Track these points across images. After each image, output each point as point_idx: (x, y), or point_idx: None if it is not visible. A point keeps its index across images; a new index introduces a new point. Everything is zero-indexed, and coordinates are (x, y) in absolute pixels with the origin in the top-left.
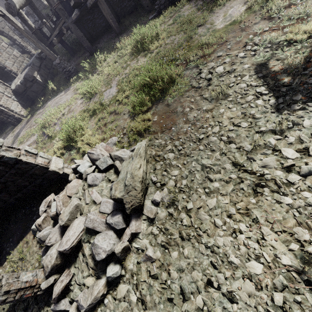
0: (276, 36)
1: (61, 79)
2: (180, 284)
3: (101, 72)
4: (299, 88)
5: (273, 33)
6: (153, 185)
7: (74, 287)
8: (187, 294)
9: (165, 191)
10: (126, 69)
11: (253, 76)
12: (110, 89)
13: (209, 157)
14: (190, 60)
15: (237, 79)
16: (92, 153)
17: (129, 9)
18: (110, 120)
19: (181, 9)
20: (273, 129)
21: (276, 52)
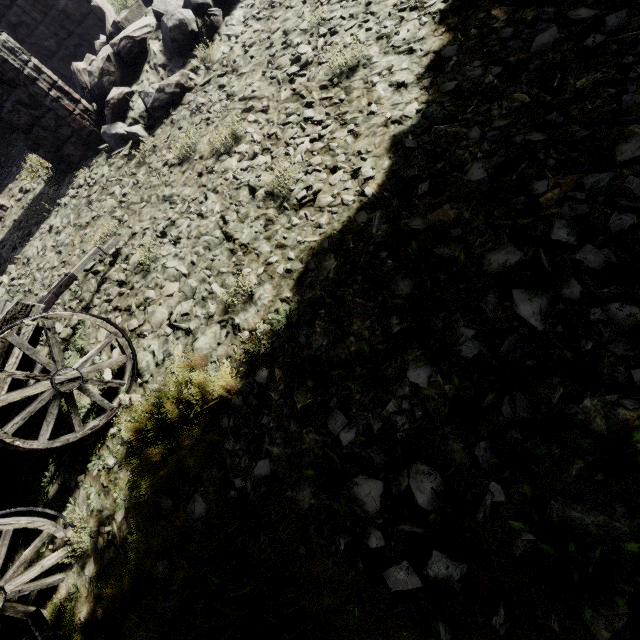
0: None
1: None
2: (283, 30)
3: None
4: None
5: None
6: None
7: (137, 102)
8: (290, 31)
9: None
10: None
11: None
12: None
13: None
14: None
15: None
16: None
17: None
18: None
19: None
20: None
21: None
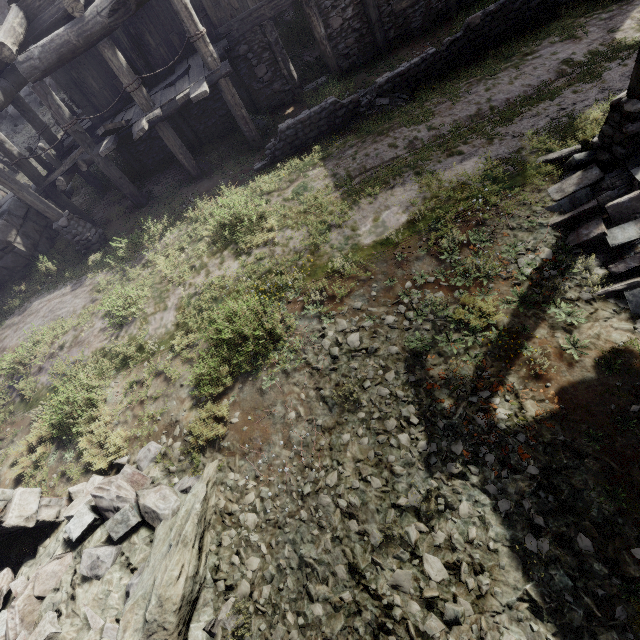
0: (443, 303)
1: (69, 248)
2: None
3: (150, 265)
4: (461, 430)
5: (440, 293)
6: (212, 584)
7: None
8: None
9: (230, 605)
10: (198, 275)
11: (401, 375)
12: (163, 315)
13: (314, 539)
14: (310, 301)
15: (377, 373)
16: (101, 496)
17: (223, 128)
18: (153, 396)
19: (309, 174)
20: (417, 507)
21: (439, 336)
